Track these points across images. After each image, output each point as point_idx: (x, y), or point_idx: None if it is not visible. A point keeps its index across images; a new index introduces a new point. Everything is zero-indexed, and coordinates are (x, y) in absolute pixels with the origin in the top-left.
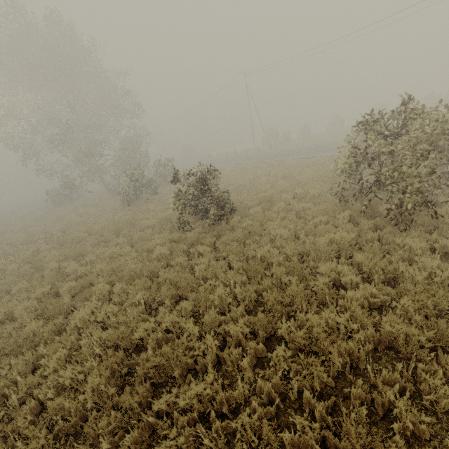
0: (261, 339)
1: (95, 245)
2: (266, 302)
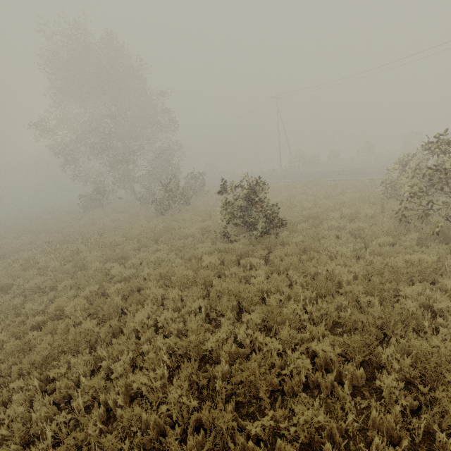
0: (355, 364)
1: (133, 250)
2: (342, 323)
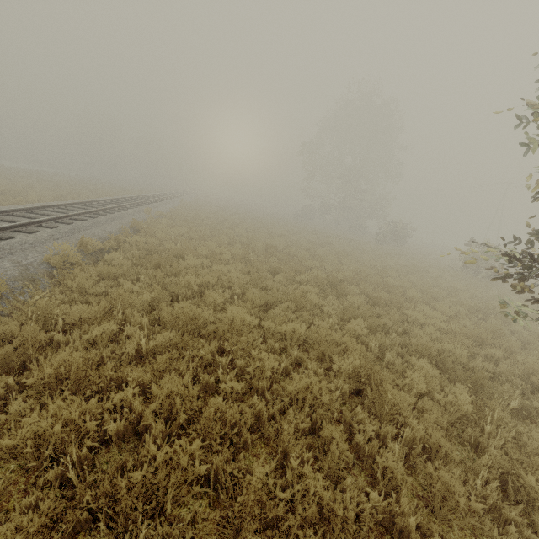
0: None
1: None
2: None
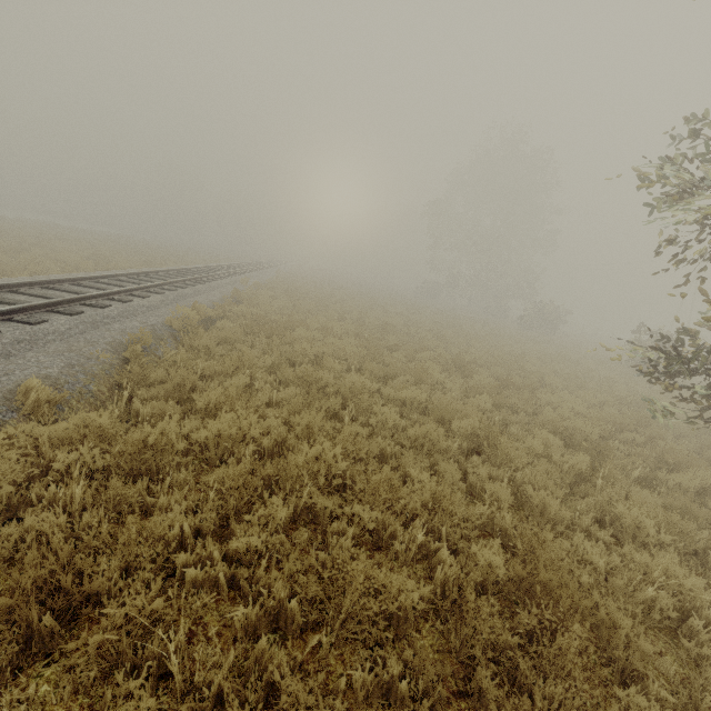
0: None
1: None
2: None
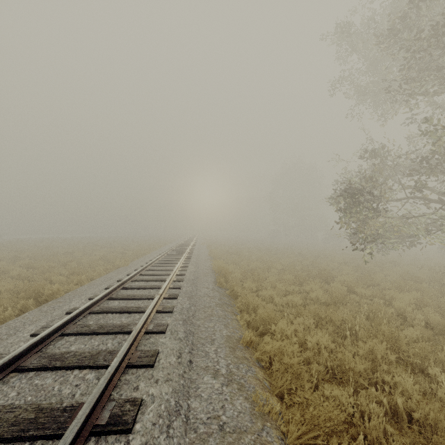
0: None
1: None
2: None
